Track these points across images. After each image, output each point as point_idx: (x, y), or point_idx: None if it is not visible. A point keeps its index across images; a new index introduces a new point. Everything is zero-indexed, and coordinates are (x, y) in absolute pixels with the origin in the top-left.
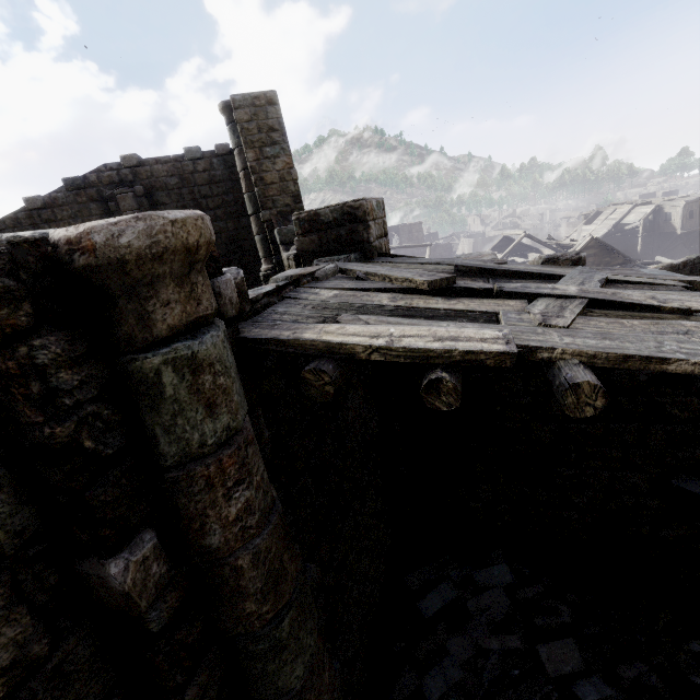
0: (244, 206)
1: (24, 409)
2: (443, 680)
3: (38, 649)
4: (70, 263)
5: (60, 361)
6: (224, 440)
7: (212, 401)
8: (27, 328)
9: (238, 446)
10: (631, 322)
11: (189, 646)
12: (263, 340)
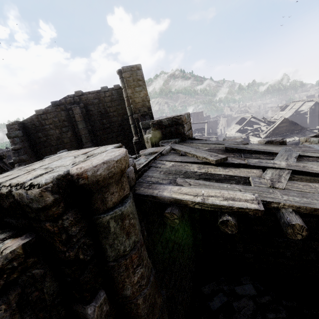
0: (125, 110)
1: (59, 246)
2: None
3: None
4: (77, 182)
5: (72, 223)
6: (133, 247)
7: (128, 231)
8: (62, 213)
9: (138, 248)
10: (314, 185)
11: None
12: (146, 195)
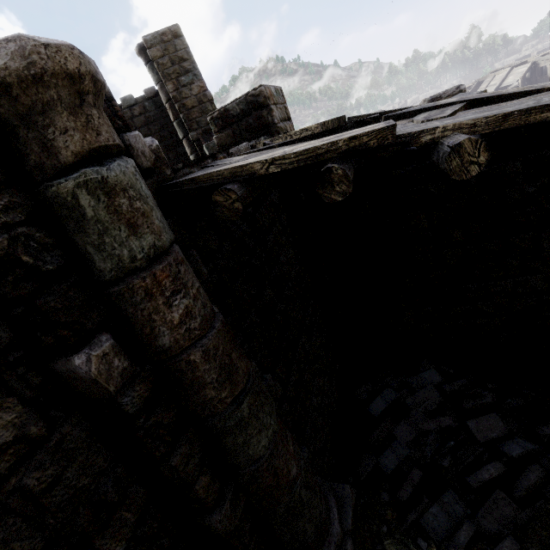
0: (178, 137)
1: None
2: (395, 457)
3: (37, 430)
4: None
5: None
6: (153, 256)
7: (133, 222)
8: None
9: (169, 264)
10: (510, 102)
11: (166, 426)
12: (178, 183)
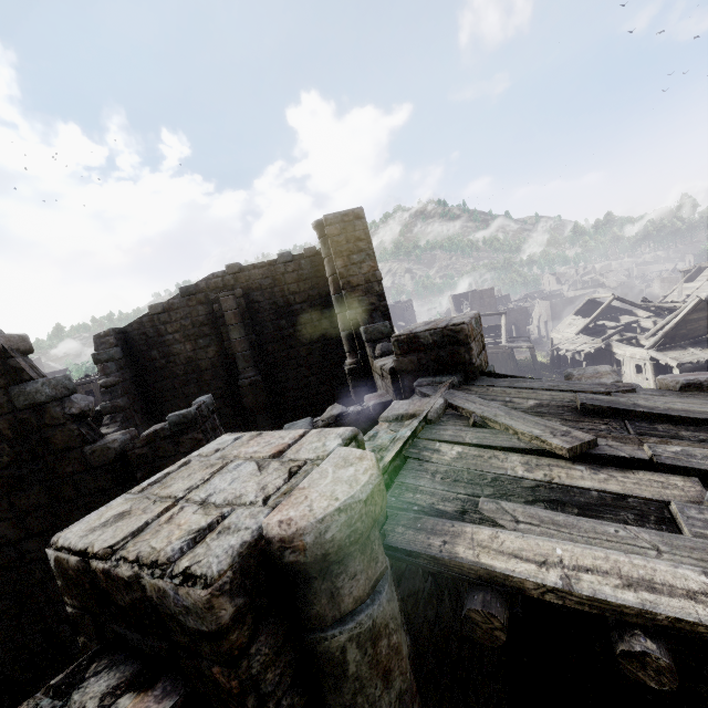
0: (327, 298)
1: None
2: None
3: None
4: (280, 557)
5: (267, 661)
6: None
7: (387, 668)
8: (248, 640)
9: None
10: None
11: None
12: (413, 553)
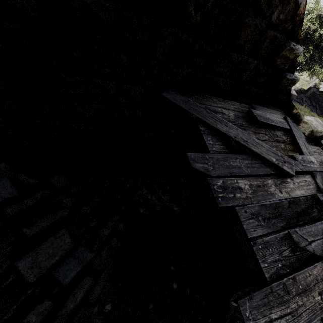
0: None
1: None
2: None
3: None
4: None
5: None
6: None
7: None
8: None
9: None
10: None
11: None
12: None
